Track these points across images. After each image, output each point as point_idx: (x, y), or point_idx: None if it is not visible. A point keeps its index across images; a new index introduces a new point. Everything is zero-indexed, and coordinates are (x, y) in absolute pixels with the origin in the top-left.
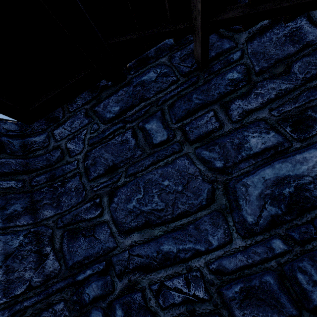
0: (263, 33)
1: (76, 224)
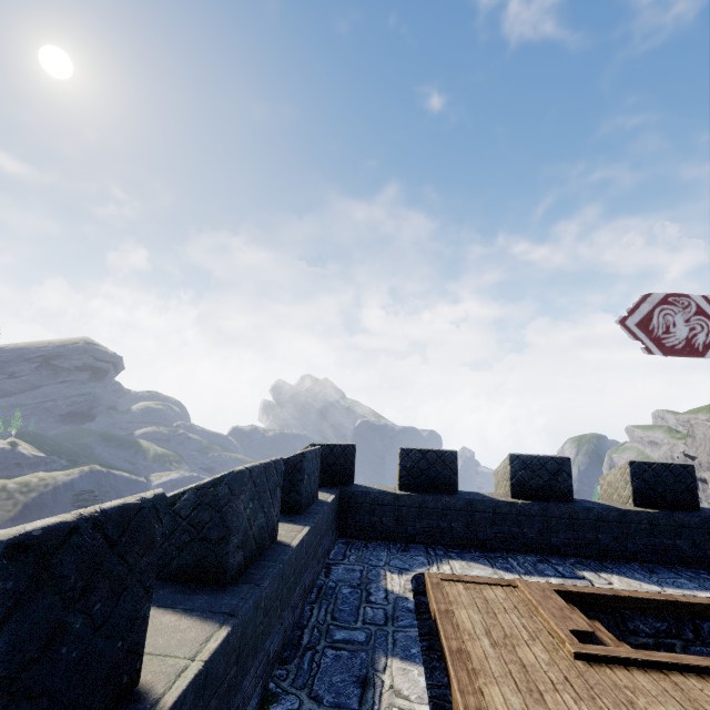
0: (644, 648)
1: (442, 701)
